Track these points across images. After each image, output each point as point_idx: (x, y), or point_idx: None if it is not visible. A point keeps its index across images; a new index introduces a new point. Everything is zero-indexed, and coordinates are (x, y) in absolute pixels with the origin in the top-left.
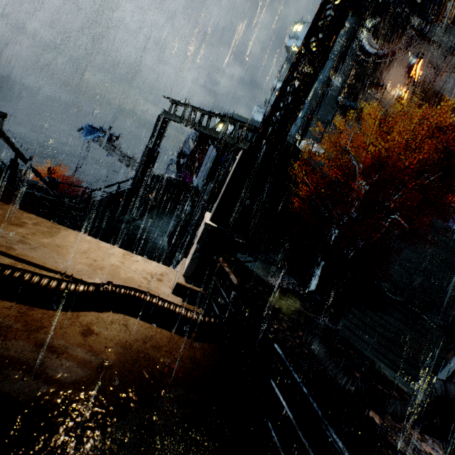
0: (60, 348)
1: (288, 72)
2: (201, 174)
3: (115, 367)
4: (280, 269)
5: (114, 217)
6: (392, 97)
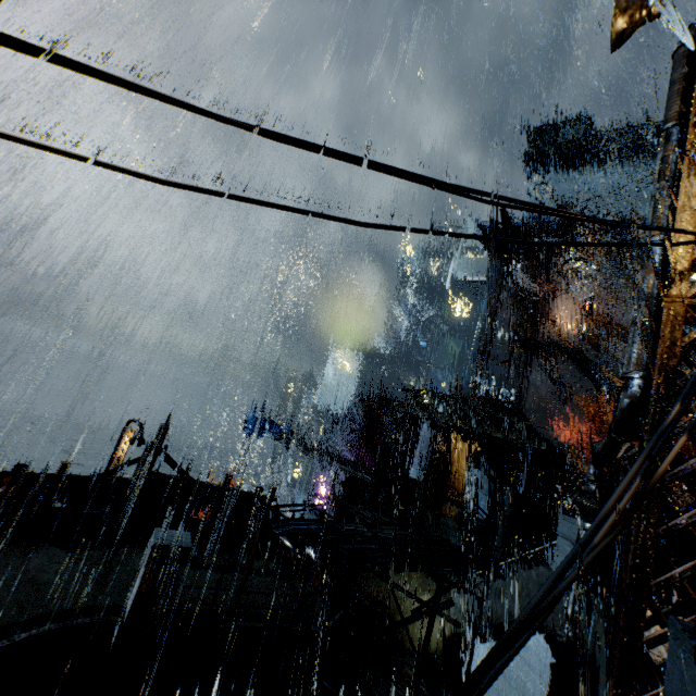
0: None
1: None
2: (418, 461)
3: None
4: None
5: None
6: (573, 332)
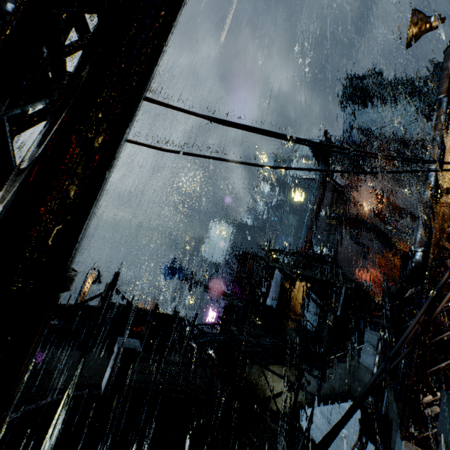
0: None
1: None
2: (272, 294)
3: None
4: None
5: None
6: (370, 212)
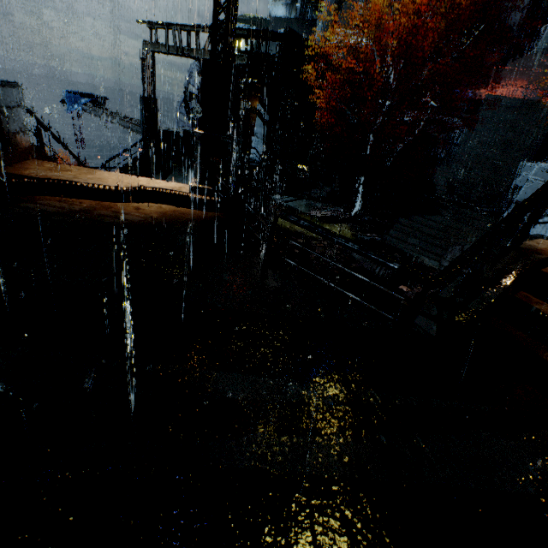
0: (126, 213)
1: None
2: None
3: (159, 218)
4: (326, 202)
5: None
6: None
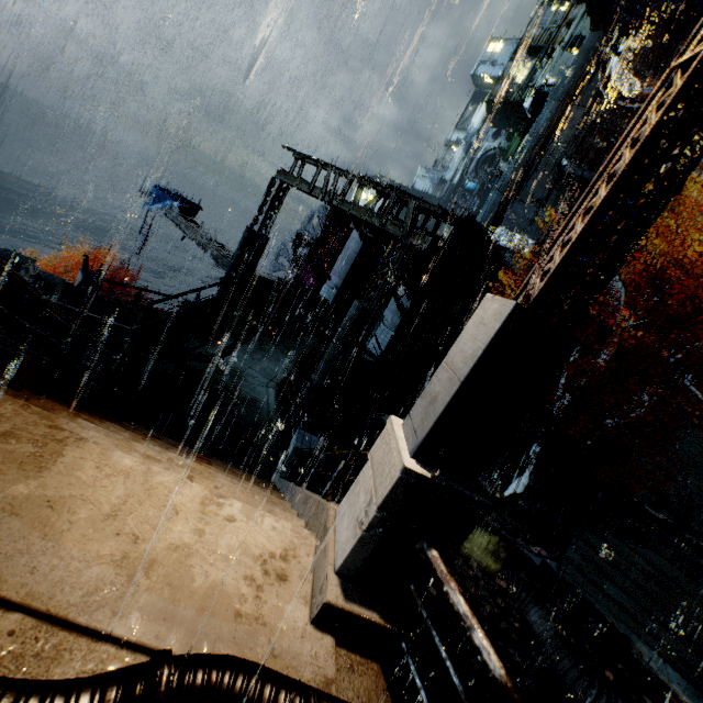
0: None
1: (660, 114)
2: (334, 277)
3: None
4: None
5: (188, 348)
6: None
